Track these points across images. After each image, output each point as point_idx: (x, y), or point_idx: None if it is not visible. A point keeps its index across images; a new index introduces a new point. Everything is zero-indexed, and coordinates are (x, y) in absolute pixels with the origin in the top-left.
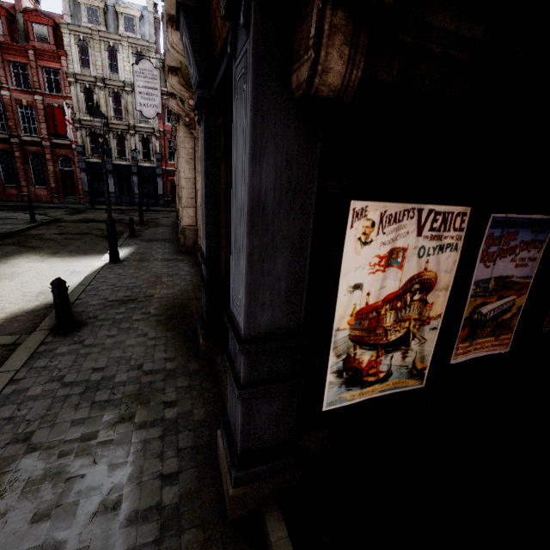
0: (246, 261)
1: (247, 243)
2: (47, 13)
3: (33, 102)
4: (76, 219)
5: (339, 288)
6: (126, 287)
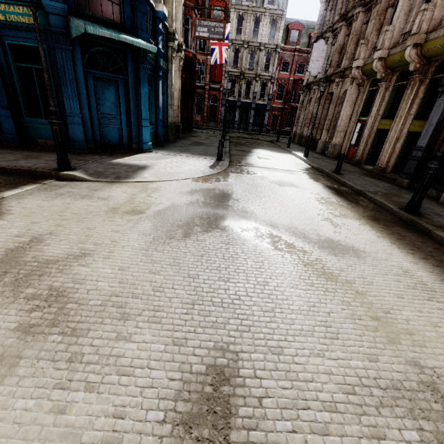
0: None
1: None
2: None
3: (205, 60)
4: (236, 136)
5: None
6: (332, 166)
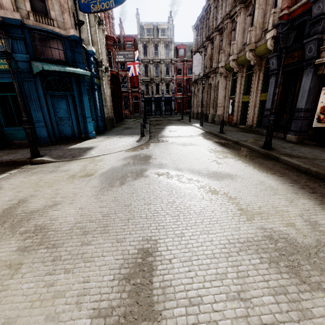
0: (306, 97)
1: (307, 94)
2: (130, 35)
3: (126, 74)
4: (154, 120)
5: (318, 102)
6: (219, 129)
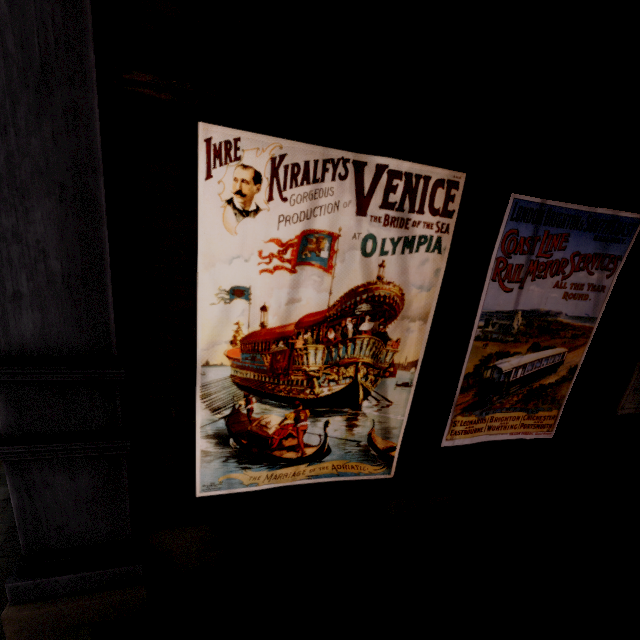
0: None
1: None
2: None
3: None
4: None
5: (198, 290)
6: None
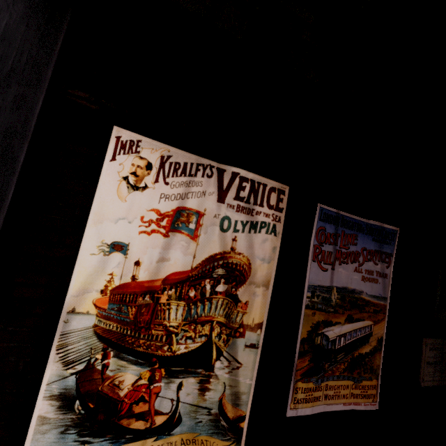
0: None
1: None
2: None
3: None
4: None
5: (83, 240)
6: None
